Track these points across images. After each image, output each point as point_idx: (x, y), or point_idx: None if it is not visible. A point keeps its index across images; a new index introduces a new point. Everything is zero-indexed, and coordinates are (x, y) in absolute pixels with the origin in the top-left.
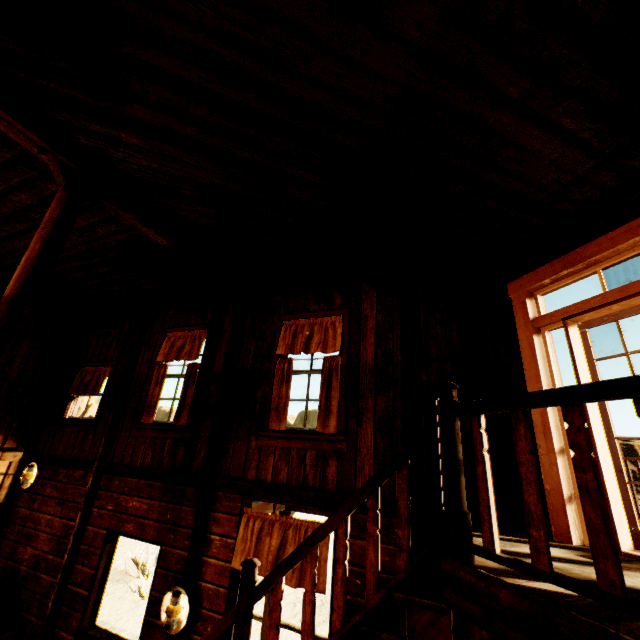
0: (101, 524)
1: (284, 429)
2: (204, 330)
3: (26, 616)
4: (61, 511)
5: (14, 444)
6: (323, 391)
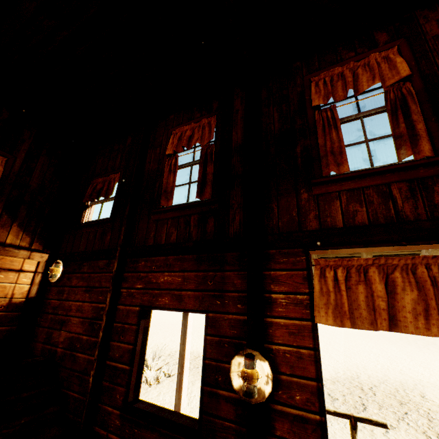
0: (132, 302)
1: (347, 171)
2: (212, 117)
3: (67, 393)
4: (89, 297)
5: (40, 247)
6: (394, 122)
